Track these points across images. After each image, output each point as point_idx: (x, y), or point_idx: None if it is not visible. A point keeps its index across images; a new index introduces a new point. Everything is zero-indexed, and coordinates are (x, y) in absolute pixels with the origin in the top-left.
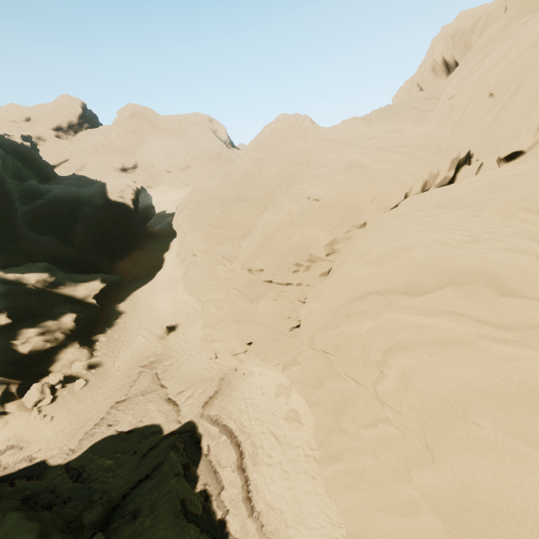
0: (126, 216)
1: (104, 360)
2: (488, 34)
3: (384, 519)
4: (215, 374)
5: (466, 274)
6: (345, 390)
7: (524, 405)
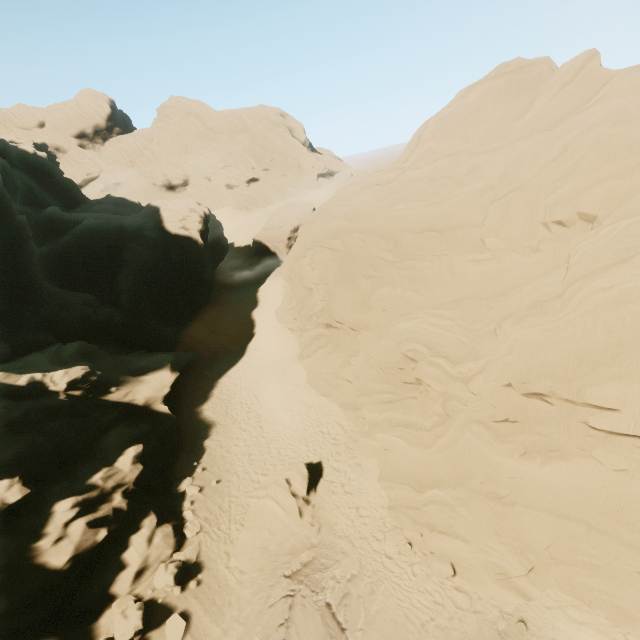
0: (194, 257)
1: (206, 548)
2: None
3: None
4: (473, 629)
5: None
6: None
7: None
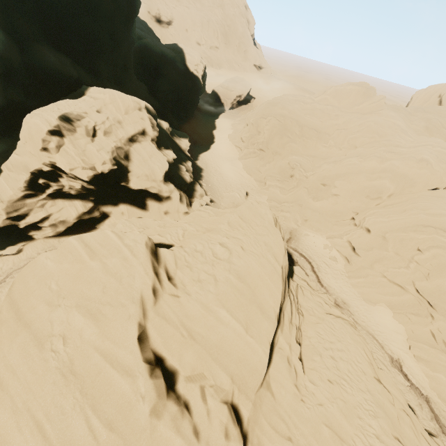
0: (197, 90)
1: (213, 199)
2: None
3: (382, 296)
4: (285, 229)
5: None
6: (386, 255)
7: None
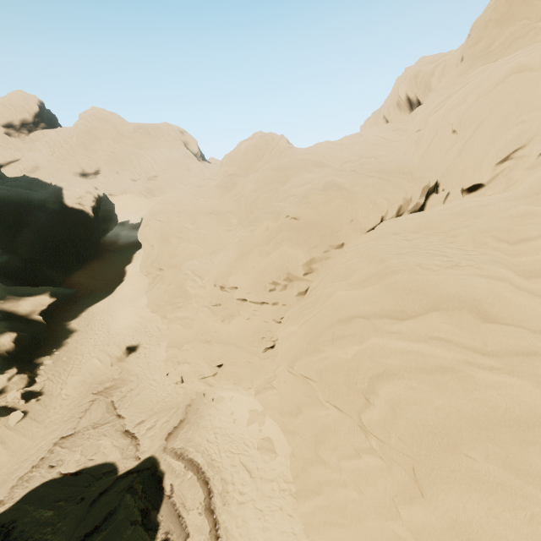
0: (84, 225)
1: (48, 386)
2: (449, 78)
3: None
4: (180, 400)
5: (449, 300)
6: (326, 417)
7: (511, 434)
